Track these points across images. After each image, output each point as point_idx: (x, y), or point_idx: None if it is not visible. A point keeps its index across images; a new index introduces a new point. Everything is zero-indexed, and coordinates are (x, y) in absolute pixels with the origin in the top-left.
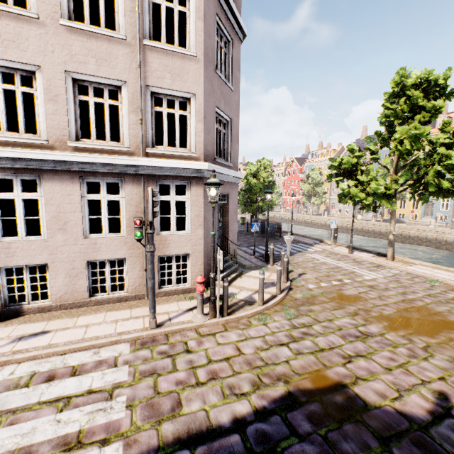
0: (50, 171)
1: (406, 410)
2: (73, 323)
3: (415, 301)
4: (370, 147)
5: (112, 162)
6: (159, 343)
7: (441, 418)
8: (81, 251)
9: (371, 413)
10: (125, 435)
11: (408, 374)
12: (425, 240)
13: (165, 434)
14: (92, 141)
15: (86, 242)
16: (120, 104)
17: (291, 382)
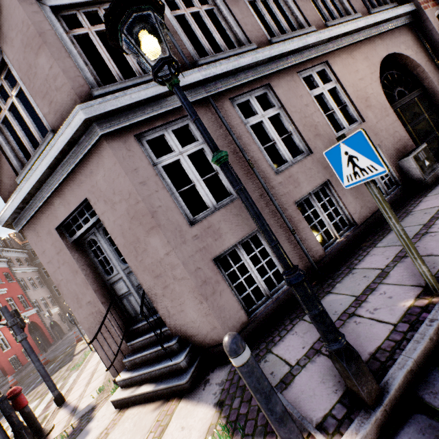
0: None
1: None
2: None
3: None
4: None
5: None
6: None
7: None
8: None
9: None
10: None
11: None
12: None
13: None
14: None
15: None
16: None
17: None
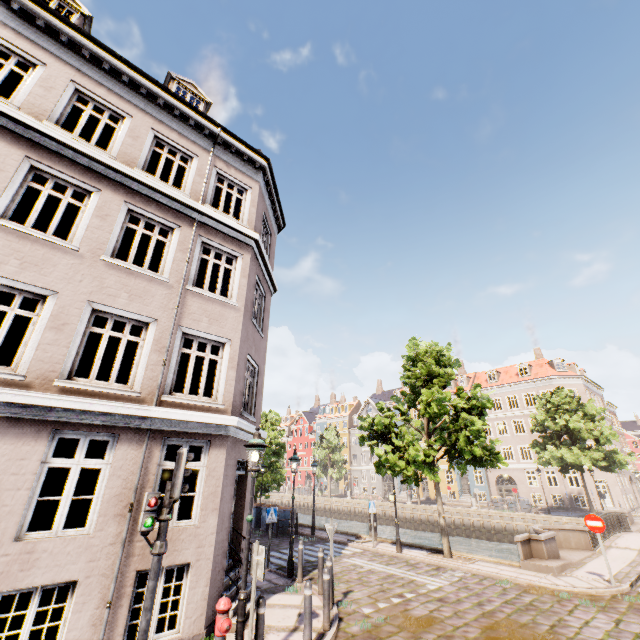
0: (6, 419)
1: None
2: None
3: (495, 612)
4: (399, 407)
5: (113, 410)
6: None
7: None
8: None
9: None
10: None
11: None
12: (473, 528)
13: None
14: (89, 381)
15: (14, 550)
16: (142, 341)
17: None
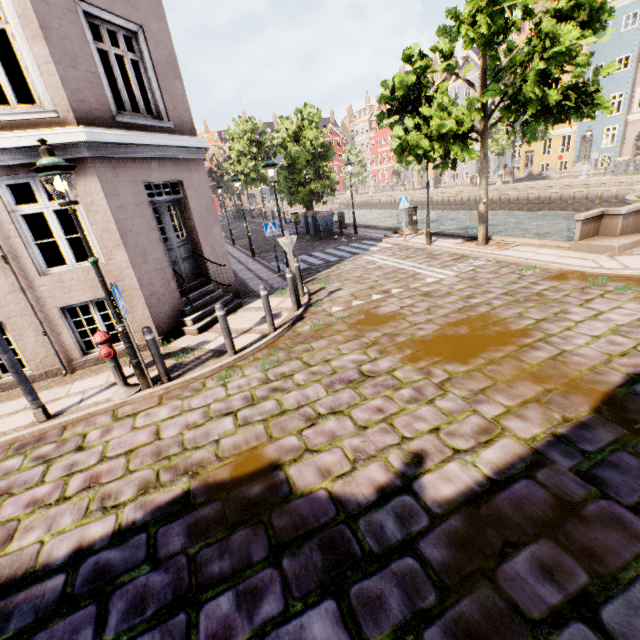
0: None
1: (346, 492)
2: None
3: (478, 306)
4: (439, 46)
5: None
6: (45, 443)
7: (391, 496)
8: None
9: (289, 505)
10: None
11: (389, 431)
12: (572, 200)
13: None
14: None
15: None
16: None
17: (201, 475)
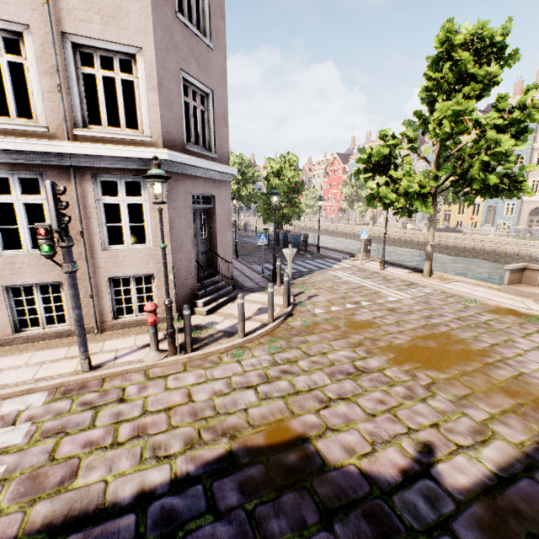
0: None
1: (374, 470)
2: None
3: (438, 326)
4: (407, 133)
5: (19, 147)
6: (88, 391)
7: (414, 479)
8: None
9: (326, 476)
10: None
11: (395, 420)
12: (483, 252)
13: (33, 519)
14: None
15: None
16: (25, 61)
17: (238, 438)
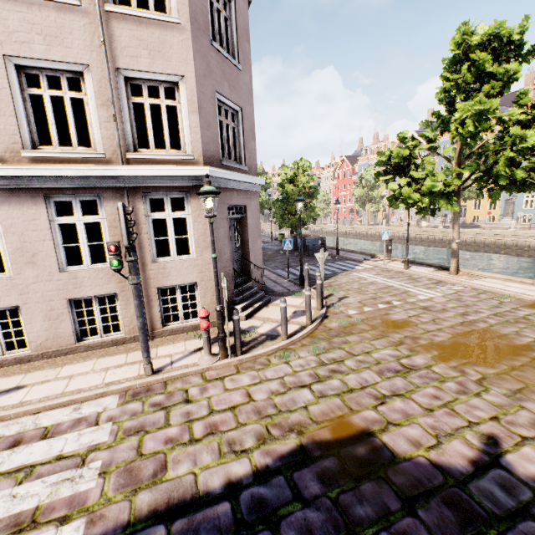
0: (3, 191)
1: (443, 461)
2: (55, 375)
3: (476, 322)
4: (426, 134)
5: (82, 173)
6: (155, 393)
7: (486, 468)
8: (59, 288)
9: (398, 467)
10: (90, 509)
11: (453, 414)
12: (504, 246)
13: (140, 506)
14: (54, 148)
15: (63, 277)
16: (85, 97)
17: (305, 433)
